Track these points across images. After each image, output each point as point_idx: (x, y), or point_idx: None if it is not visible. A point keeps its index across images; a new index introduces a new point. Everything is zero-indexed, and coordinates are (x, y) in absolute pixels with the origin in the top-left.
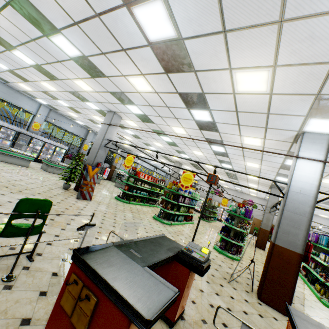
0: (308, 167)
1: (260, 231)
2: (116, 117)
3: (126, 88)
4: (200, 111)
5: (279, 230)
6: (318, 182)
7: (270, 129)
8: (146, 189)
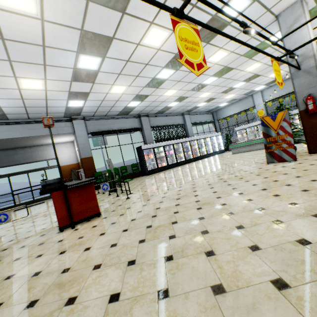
0: None
1: None
2: (286, 15)
3: None
4: None
5: None
6: None
7: None
8: None
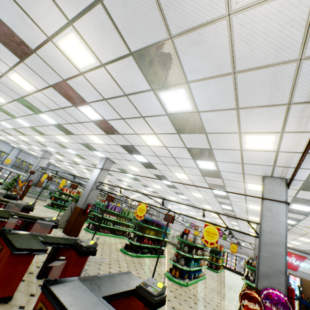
0: (97, 171)
1: None
2: (48, 153)
3: (38, 139)
4: (68, 149)
5: (79, 199)
6: (97, 177)
7: (94, 156)
8: None
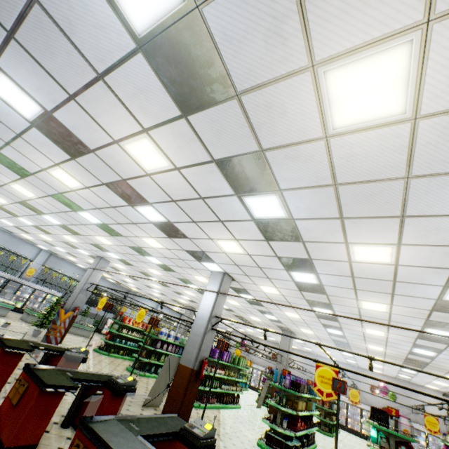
0: (209, 297)
1: (272, 390)
2: (104, 261)
3: (98, 241)
4: (150, 257)
5: (184, 350)
6: (212, 308)
7: (196, 269)
8: (137, 340)
